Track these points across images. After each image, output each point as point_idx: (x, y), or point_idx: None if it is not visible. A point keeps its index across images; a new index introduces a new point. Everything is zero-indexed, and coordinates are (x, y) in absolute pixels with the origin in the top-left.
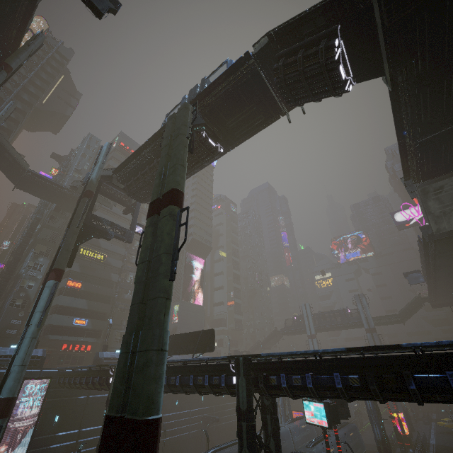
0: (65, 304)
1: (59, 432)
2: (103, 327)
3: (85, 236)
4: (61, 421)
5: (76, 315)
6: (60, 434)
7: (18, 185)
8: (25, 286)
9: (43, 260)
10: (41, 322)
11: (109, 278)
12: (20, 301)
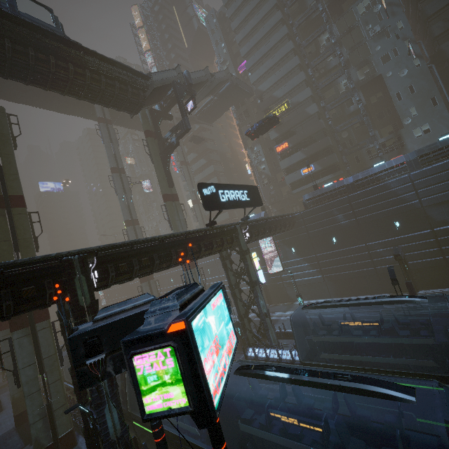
0: (286, 165)
1: (301, 257)
2: (333, 161)
3: (165, 161)
4: (297, 251)
5: (302, 167)
6: (301, 259)
7: (208, 123)
8: (261, 170)
9: (257, 148)
10: (171, 227)
11: (306, 116)
12: (265, 180)
